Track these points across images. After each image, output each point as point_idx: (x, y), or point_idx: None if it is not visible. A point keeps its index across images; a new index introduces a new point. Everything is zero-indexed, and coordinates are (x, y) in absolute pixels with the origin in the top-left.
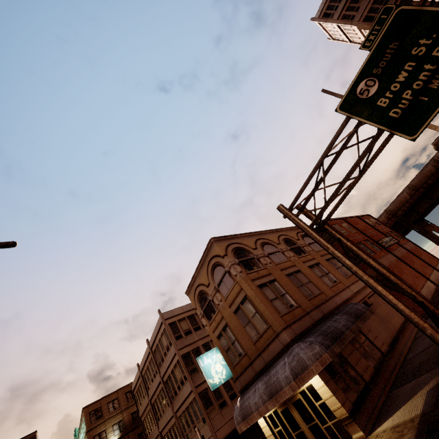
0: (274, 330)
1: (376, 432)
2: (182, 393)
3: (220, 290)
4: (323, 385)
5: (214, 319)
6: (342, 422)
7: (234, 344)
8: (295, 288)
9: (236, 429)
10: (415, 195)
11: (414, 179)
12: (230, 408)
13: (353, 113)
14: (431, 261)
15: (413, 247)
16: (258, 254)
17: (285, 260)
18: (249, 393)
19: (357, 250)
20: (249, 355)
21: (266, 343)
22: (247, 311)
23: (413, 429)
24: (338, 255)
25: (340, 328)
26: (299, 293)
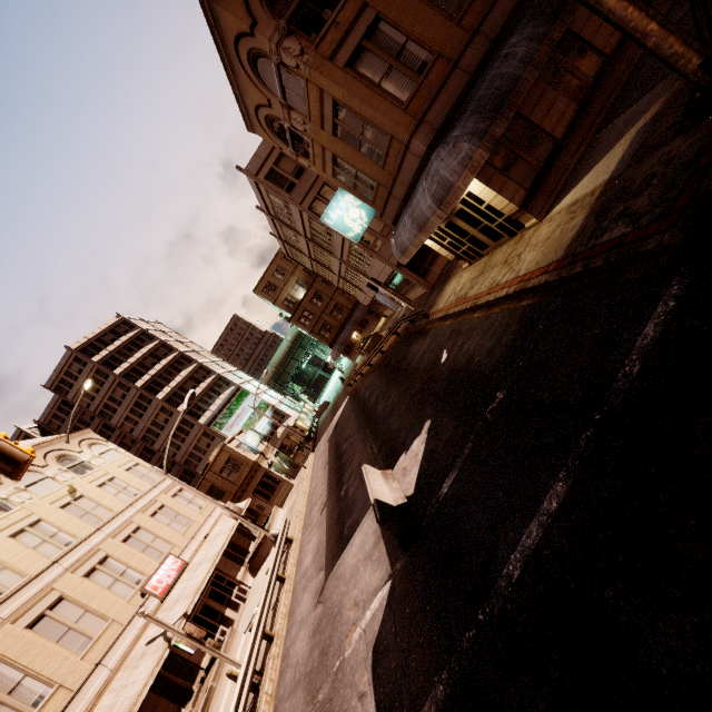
0: (401, 142)
1: (552, 214)
2: (335, 243)
3: (292, 106)
4: (484, 189)
5: (314, 155)
6: (512, 218)
7: (358, 178)
8: (427, 8)
9: None
10: None
11: None
12: None
13: None
14: None
15: None
16: None
17: None
18: (399, 229)
19: None
20: (383, 185)
21: (397, 164)
22: (350, 125)
23: (587, 209)
24: None
25: (513, 73)
26: (435, 18)
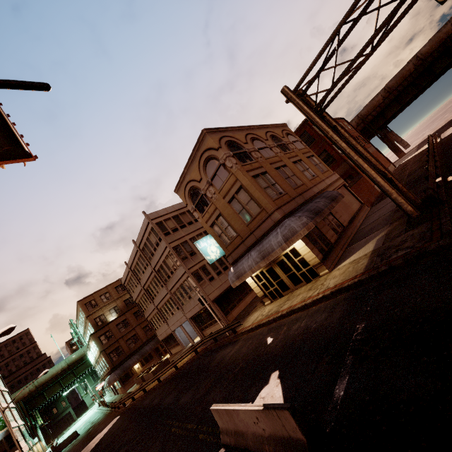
0: (267, 212)
1: (338, 268)
2: (175, 276)
3: (214, 184)
4: (304, 246)
5: (207, 212)
6: (314, 267)
7: (227, 229)
8: (283, 179)
9: (223, 293)
10: (388, 99)
11: (392, 79)
12: (218, 281)
13: None
14: (385, 164)
15: (374, 151)
16: (250, 149)
17: (273, 156)
18: (242, 261)
19: (349, 137)
20: (241, 236)
21: (259, 224)
22: (242, 199)
23: (366, 258)
24: (336, 139)
25: (320, 207)
26: (286, 183)
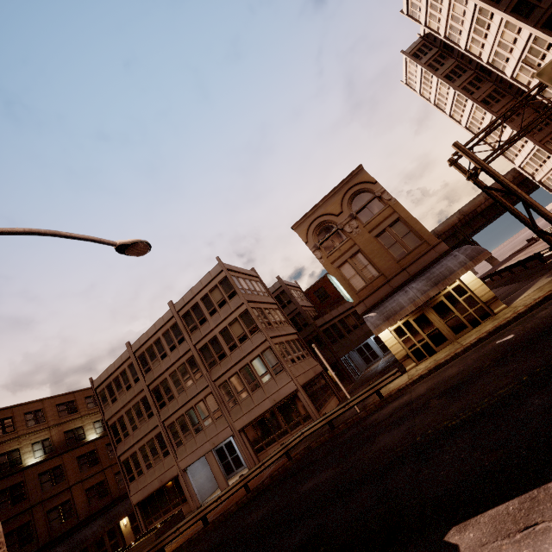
0: (430, 244)
1: (517, 301)
2: (239, 351)
3: (359, 217)
4: (475, 279)
5: (338, 249)
6: (487, 303)
7: (365, 269)
8: None
9: (307, 384)
10: None
11: None
12: (300, 366)
13: (547, 81)
14: None
15: None
16: None
17: None
18: (394, 298)
19: (500, 196)
20: (386, 275)
21: (416, 257)
22: (397, 232)
23: None
24: (508, 181)
25: None
26: None
